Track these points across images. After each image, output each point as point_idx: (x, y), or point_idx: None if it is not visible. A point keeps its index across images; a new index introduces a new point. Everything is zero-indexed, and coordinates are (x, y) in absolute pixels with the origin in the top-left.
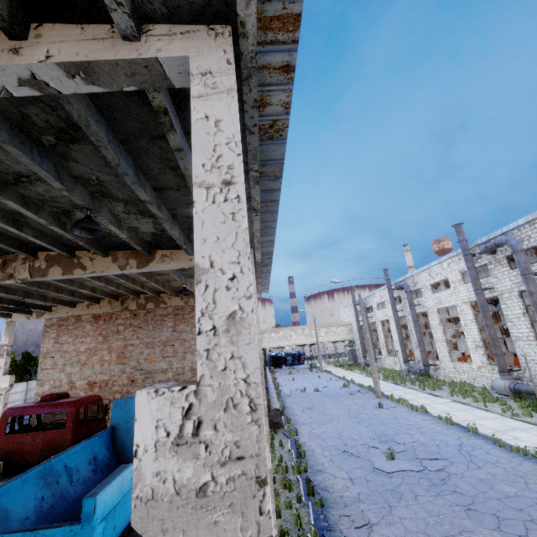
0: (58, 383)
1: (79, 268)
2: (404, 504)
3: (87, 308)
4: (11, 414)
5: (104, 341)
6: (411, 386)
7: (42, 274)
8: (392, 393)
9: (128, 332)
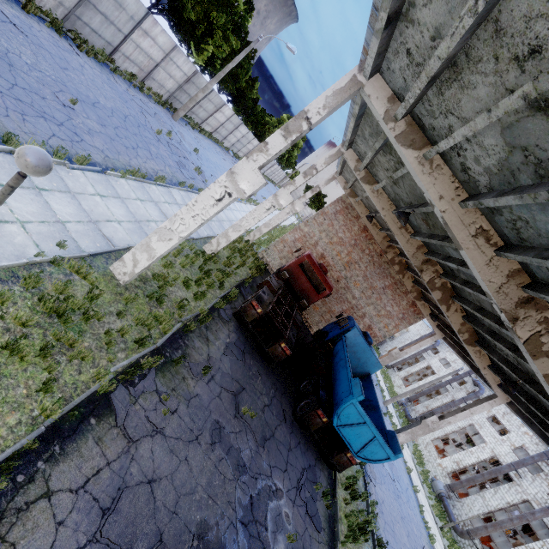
0: (312, 235)
1: (446, 306)
2: (385, 487)
3: (372, 224)
4: (309, 259)
5: (352, 246)
6: (398, 416)
7: (431, 288)
8: (389, 409)
9: (366, 258)
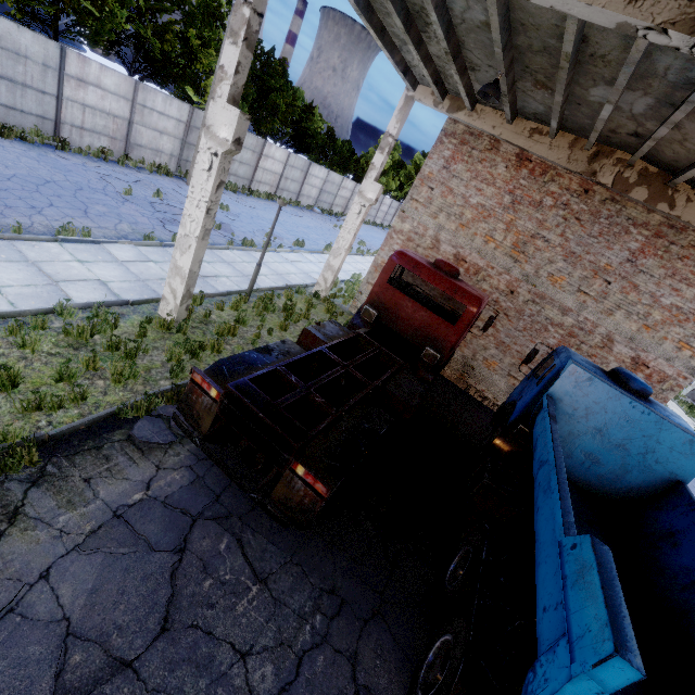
0: (421, 230)
1: None
2: None
3: (528, 135)
4: (402, 261)
5: (509, 208)
6: None
7: None
8: None
9: (554, 216)
